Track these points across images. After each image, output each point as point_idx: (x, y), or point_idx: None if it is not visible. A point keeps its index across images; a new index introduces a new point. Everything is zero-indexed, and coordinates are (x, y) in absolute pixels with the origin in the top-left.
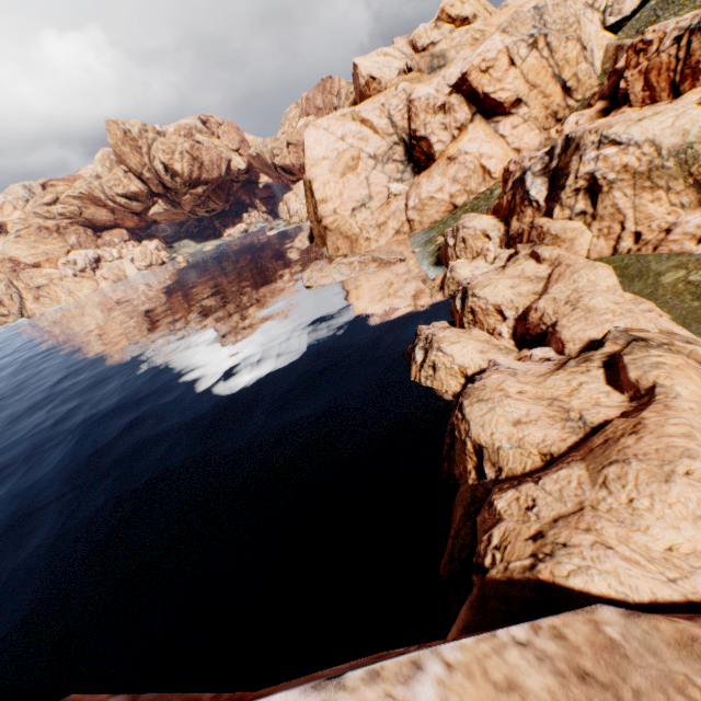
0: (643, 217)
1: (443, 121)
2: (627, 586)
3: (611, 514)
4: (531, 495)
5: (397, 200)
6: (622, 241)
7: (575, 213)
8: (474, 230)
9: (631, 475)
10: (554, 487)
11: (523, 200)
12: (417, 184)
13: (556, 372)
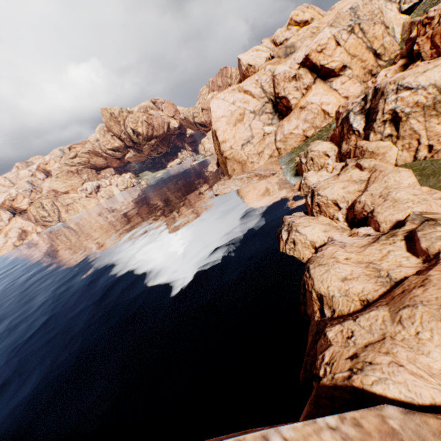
0: (433, 134)
1: (295, 85)
2: (413, 393)
3: (404, 342)
4: (351, 329)
5: (269, 137)
6: (419, 152)
7: (384, 136)
8: (318, 152)
9: (417, 316)
10: (366, 323)
11: (348, 131)
12: (281, 126)
13: (372, 244)
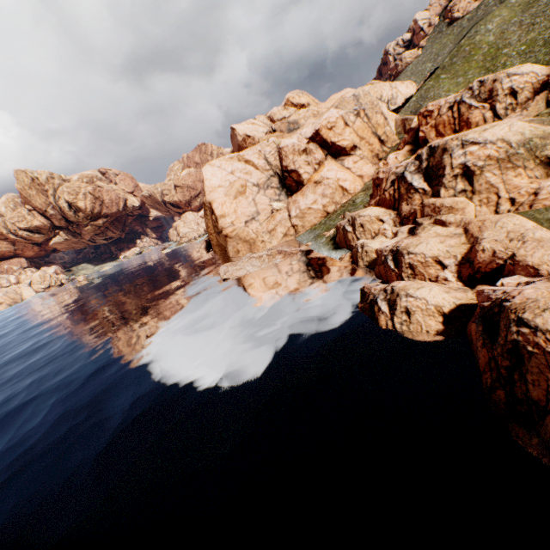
0: (512, 187)
1: (306, 159)
2: None
3: None
4: None
5: (280, 213)
6: (501, 205)
7: (457, 191)
8: (369, 217)
9: None
10: None
11: (408, 190)
12: (294, 201)
13: None
